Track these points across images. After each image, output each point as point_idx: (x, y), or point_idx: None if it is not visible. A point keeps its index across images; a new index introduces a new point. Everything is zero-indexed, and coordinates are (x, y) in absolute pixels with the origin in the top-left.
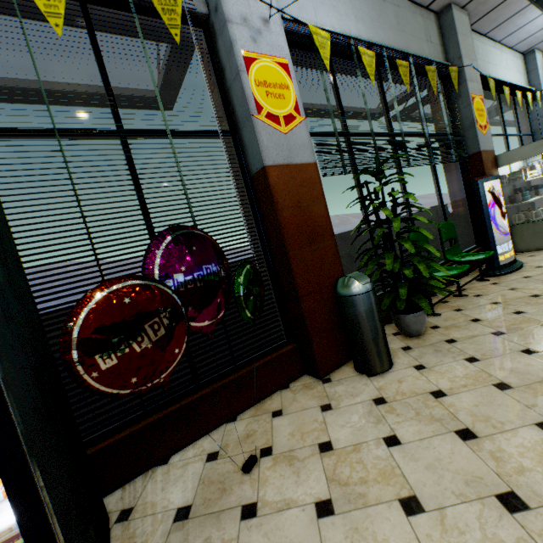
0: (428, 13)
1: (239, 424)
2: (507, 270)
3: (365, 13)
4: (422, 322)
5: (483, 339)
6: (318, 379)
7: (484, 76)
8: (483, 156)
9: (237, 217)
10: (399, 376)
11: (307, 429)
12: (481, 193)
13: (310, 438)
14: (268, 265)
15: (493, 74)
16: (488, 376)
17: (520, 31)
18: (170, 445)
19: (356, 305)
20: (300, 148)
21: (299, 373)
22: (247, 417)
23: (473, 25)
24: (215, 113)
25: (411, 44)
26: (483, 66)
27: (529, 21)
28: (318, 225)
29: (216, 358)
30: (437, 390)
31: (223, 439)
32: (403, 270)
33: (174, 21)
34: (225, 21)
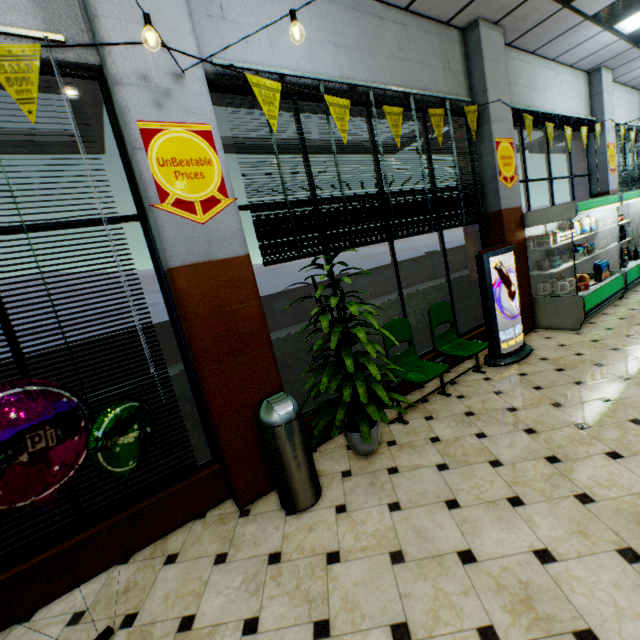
0: (449, 31)
1: (127, 570)
2: (509, 360)
3: (351, 39)
4: (371, 442)
5: (423, 474)
6: (238, 509)
7: (521, 110)
8: (504, 216)
9: (133, 331)
10: (314, 520)
11: (185, 591)
12: (486, 270)
13: (180, 606)
14: (188, 375)
15: (539, 103)
16: (394, 537)
17: (578, 49)
18: (38, 598)
19: (273, 438)
20: (226, 238)
21: (222, 498)
22: (141, 558)
23: (515, 41)
24: (100, 204)
25: (419, 75)
26: (525, 94)
27: (587, 38)
28: (248, 331)
29: (99, 499)
30: (335, 551)
31: (101, 591)
32: (345, 388)
33: (27, 93)
34: (113, 83)
